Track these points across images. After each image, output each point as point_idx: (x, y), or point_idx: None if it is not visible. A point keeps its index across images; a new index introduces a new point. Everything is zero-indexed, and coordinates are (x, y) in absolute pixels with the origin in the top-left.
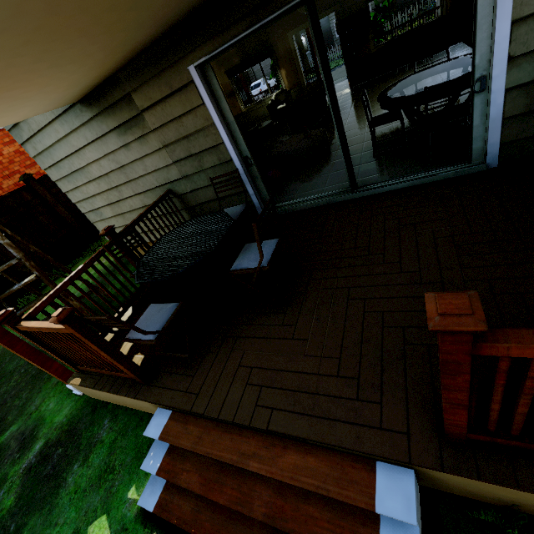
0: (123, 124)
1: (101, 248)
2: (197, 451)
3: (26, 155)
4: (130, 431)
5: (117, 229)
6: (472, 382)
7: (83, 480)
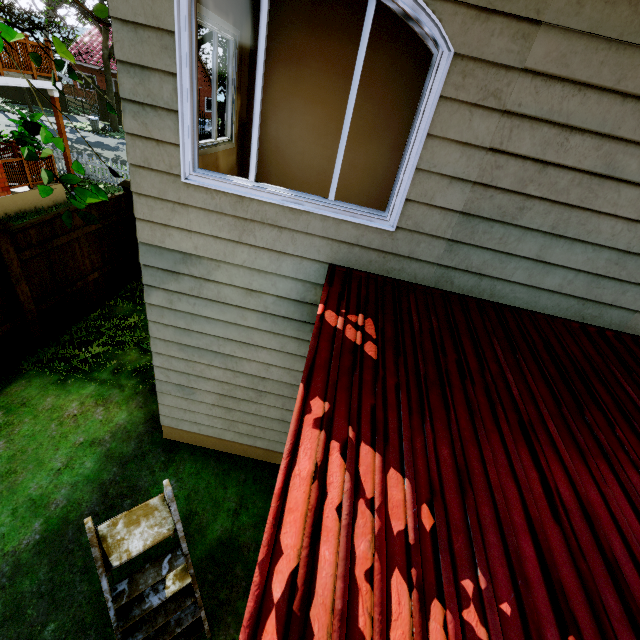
0: None
1: None
2: None
3: None
4: None
5: (197, 412)
6: None
7: None
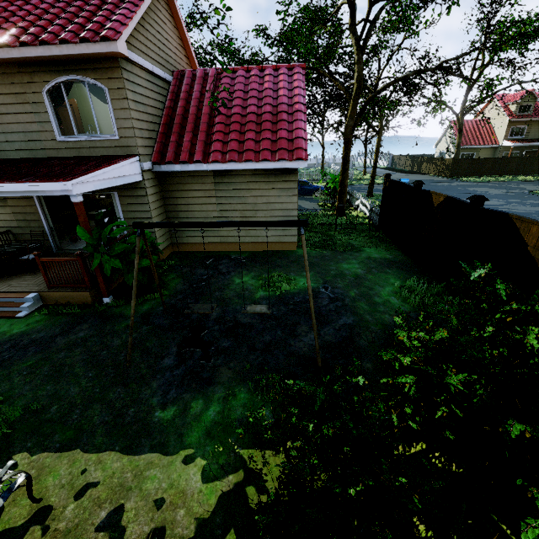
0: None
1: None
2: None
3: None
4: None
5: None
6: (45, 268)
7: None
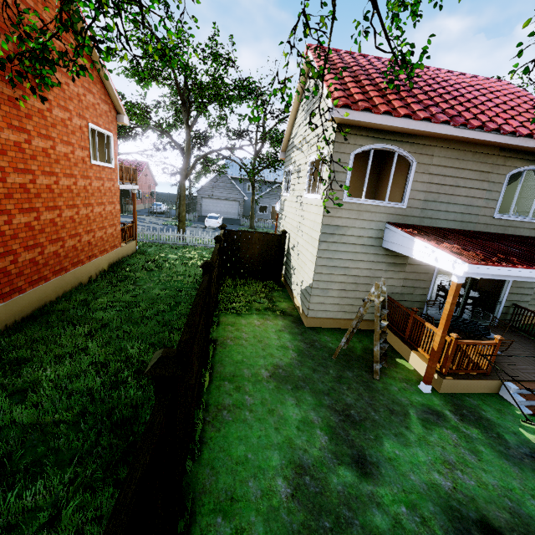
0: (394, 263)
1: (419, 317)
2: (534, 388)
3: (101, 194)
4: (485, 399)
5: (327, 304)
6: None
7: (494, 415)
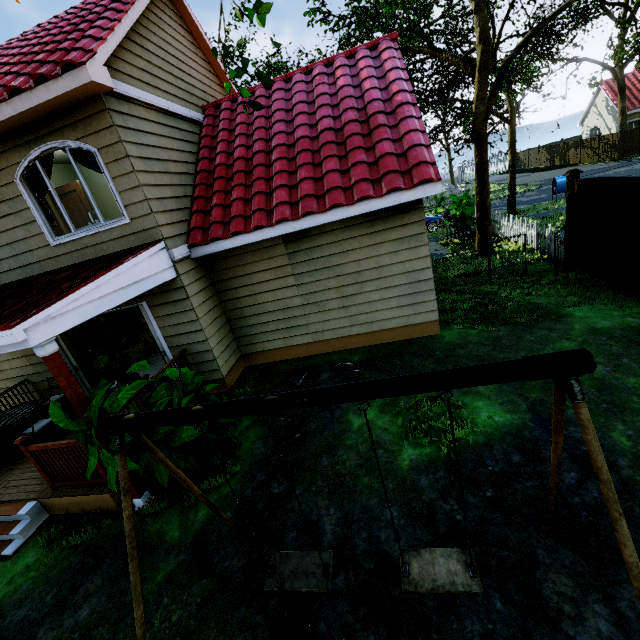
0: None
1: None
2: None
3: None
4: None
5: None
6: (39, 461)
7: None
